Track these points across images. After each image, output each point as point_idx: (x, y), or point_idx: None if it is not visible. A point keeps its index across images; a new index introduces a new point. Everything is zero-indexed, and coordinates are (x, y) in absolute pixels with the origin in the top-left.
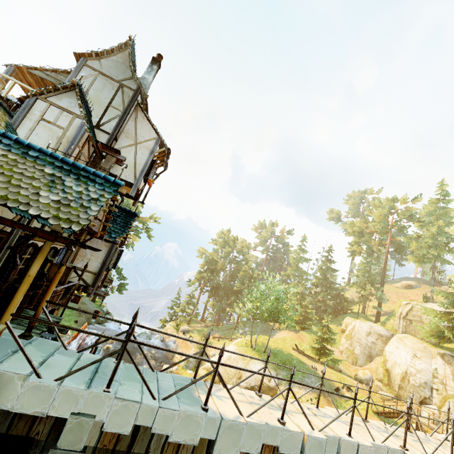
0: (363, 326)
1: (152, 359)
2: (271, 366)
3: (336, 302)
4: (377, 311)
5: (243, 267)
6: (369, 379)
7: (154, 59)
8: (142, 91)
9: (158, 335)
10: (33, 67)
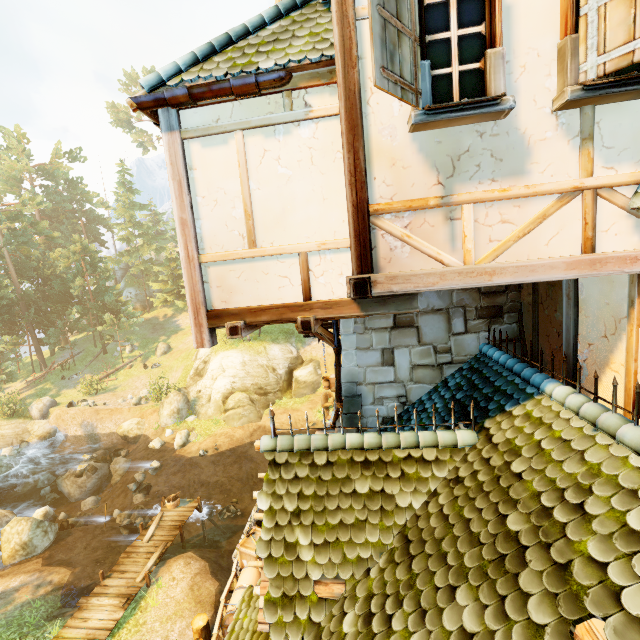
0: None
1: (101, 463)
2: (283, 341)
3: None
4: None
5: (72, 247)
6: None
7: None
8: None
9: (4, 449)
10: None
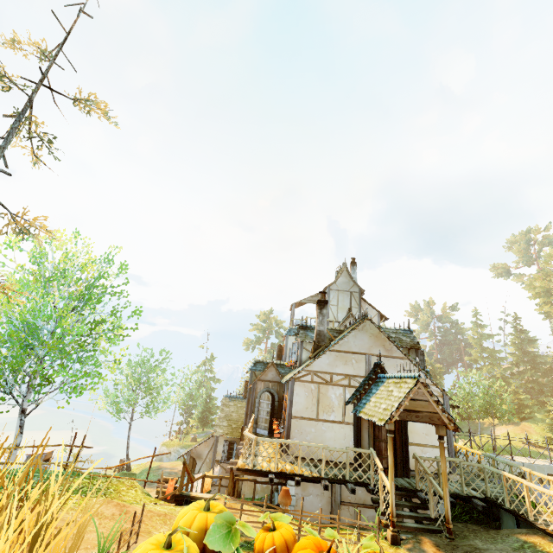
0: None
1: None
2: None
3: (552, 378)
4: None
5: None
6: None
7: (352, 263)
8: (362, 291)
9: None
10: (303, 300)
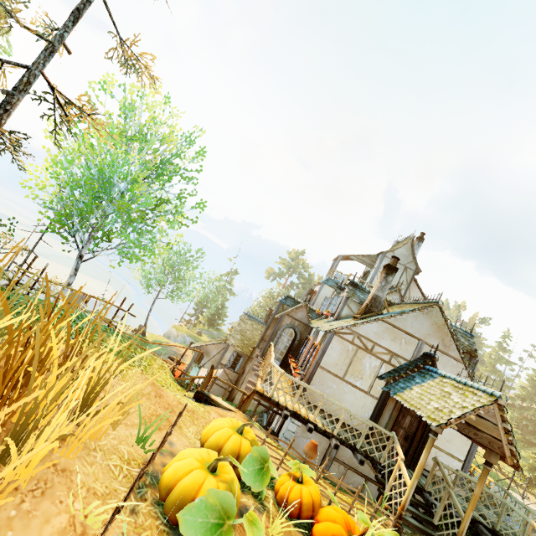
0: None
1: None
2: None
3: None
4: None
5: None
6: None
7: (420, 238)
8: (418, 270)
9: None
10: (352, 255)
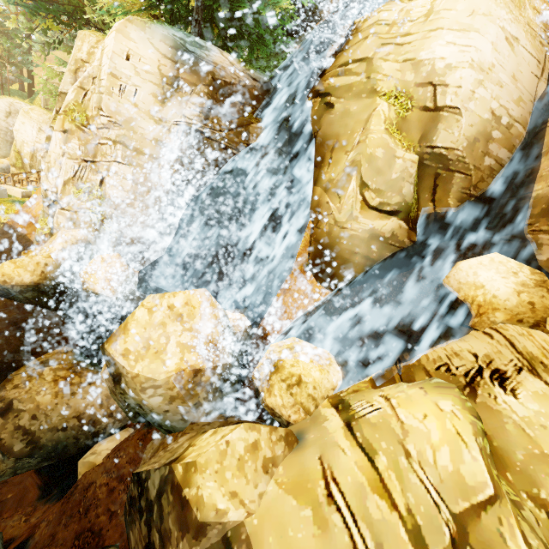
0: (0, 104)
1: None
2: None
3: None
4: (29, 83)
5: None
6: (8, 168)
7: None
8: None
9: None
10: None
